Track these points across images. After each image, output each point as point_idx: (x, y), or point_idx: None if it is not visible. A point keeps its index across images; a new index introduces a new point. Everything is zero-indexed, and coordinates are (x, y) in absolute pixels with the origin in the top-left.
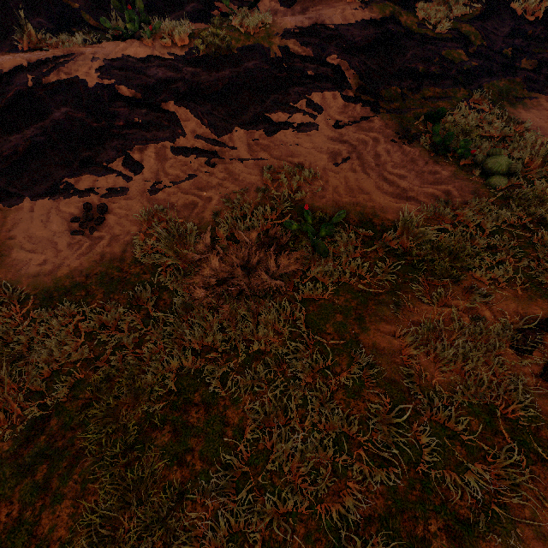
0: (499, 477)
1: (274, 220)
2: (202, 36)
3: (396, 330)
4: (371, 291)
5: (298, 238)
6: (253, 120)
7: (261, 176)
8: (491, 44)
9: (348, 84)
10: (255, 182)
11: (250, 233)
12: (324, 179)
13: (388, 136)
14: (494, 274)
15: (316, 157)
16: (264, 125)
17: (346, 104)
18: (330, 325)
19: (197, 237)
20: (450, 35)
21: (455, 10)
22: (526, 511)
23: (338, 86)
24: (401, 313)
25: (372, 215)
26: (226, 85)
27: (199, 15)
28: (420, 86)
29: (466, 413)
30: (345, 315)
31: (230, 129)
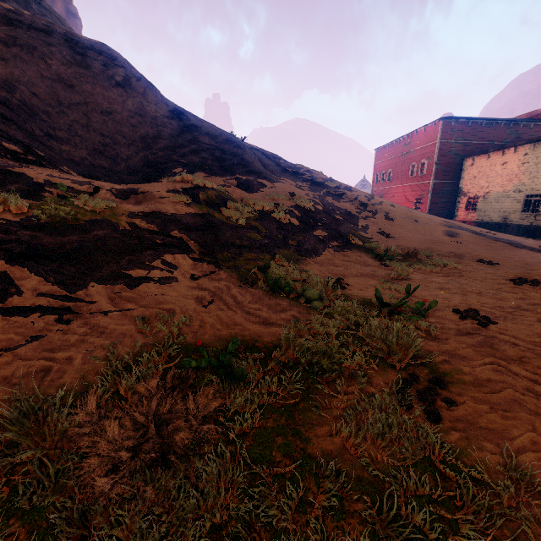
0: (475, 512)
1: (163, 365)
2: (42, 208)
3: (330, 429)
4: (289, 403)
5: (199, 375)
6: (111, 276)
7: (133, 325)
8: (271, 232)
9: (192, 250)
10: (128, 332)
11: (147, 382)
12: (199, 319)
13: (235, 283)
14: (357, 361)
15: (184, 302)
16: (123, 280)
17: (195, 263)
18: (277, 451)
19: (58, 412)
20: (247, 226)
21: (244, 214)
22: (505, 531)
23: (185, 251)
24: (323, 413)
25: (253, 340)
26: (75, 247)
27: (25, 194)
28: (242, 252)
29: (419, 473)
30: (283, 434)
31: (85, 285)
